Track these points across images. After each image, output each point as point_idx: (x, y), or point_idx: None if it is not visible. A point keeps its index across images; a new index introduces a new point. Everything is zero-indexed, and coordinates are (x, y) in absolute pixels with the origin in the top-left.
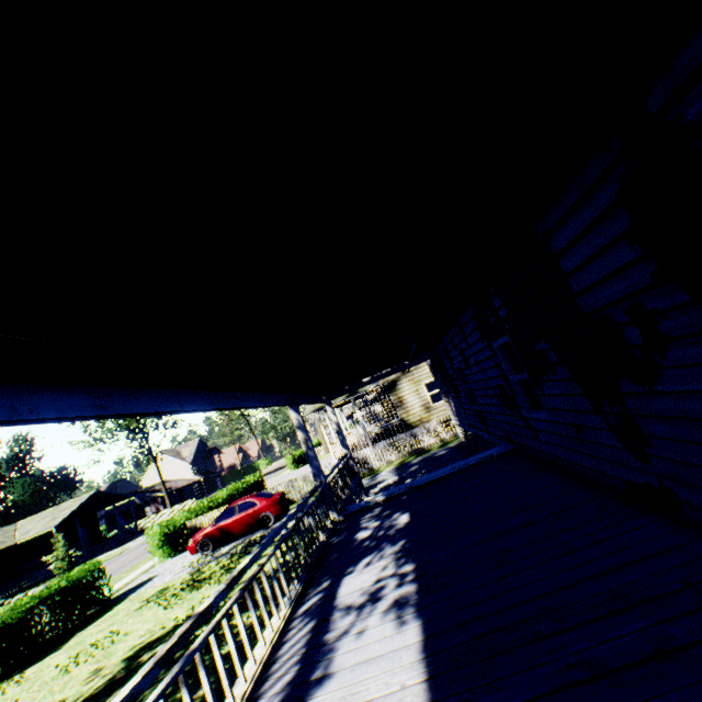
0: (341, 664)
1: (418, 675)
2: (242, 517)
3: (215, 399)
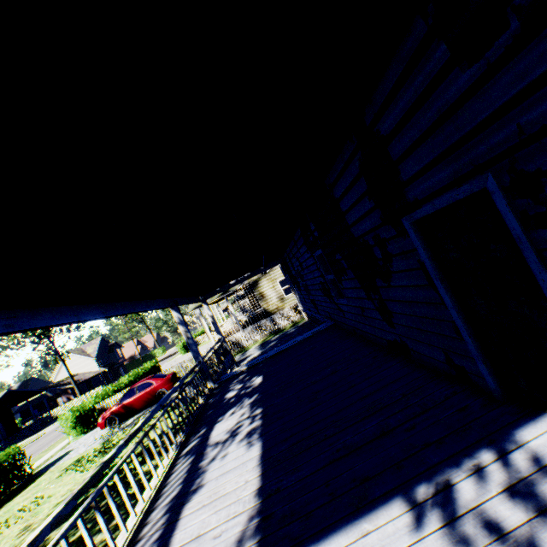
0: (210, 477)
1: (256, 473)
2: (142, 395)
3: (106, 309)
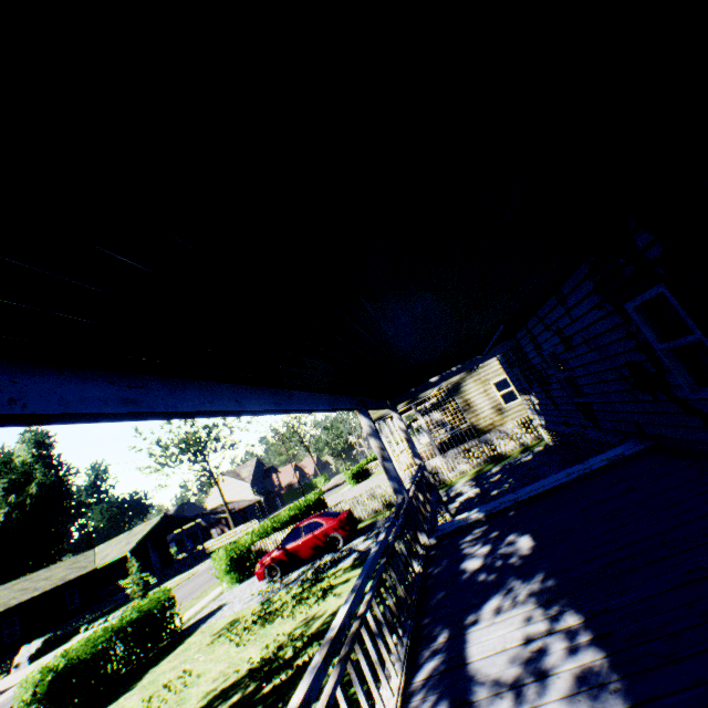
0: None
1: None
2: (309, 539)
3: (279, 399)
